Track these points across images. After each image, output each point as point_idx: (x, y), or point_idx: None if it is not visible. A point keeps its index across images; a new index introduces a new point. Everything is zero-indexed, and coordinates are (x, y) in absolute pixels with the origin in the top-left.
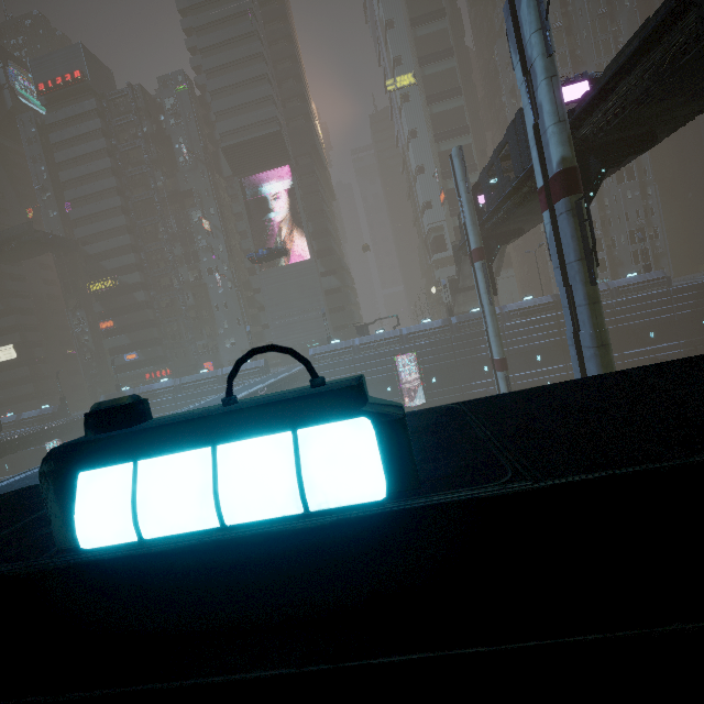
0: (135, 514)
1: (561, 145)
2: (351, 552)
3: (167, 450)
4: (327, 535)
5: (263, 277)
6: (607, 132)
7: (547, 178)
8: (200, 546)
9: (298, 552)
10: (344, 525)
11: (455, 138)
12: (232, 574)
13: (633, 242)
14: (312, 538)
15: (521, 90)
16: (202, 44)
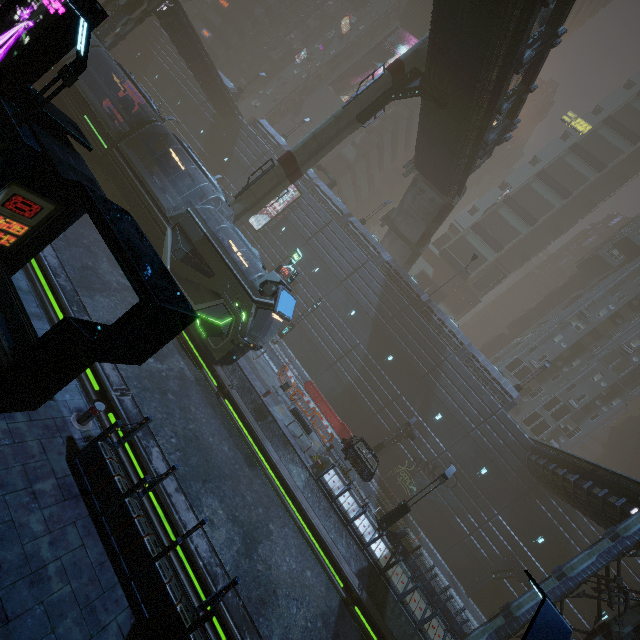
0: None
1: None
2: None
3: None
4: None
5: (323, 91)
6: None
7: None
8: None
9: None
10: None
11: (552, 190)
12: None
13: (547, 408)
14: None
15: None
16: None
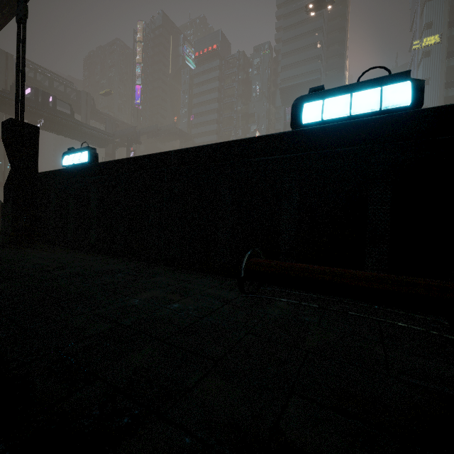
0: (323, 110)
1: None
2: (390, 125)
3: (335, 95)
4: (383, 120)
5: None
6: None
7: None
8: (337, 124)
9: (370, 126)
10: (390, 116)
11: None
12: (345, 133)
13: None
14: (377, 121)
15: None
16: (285, 24)
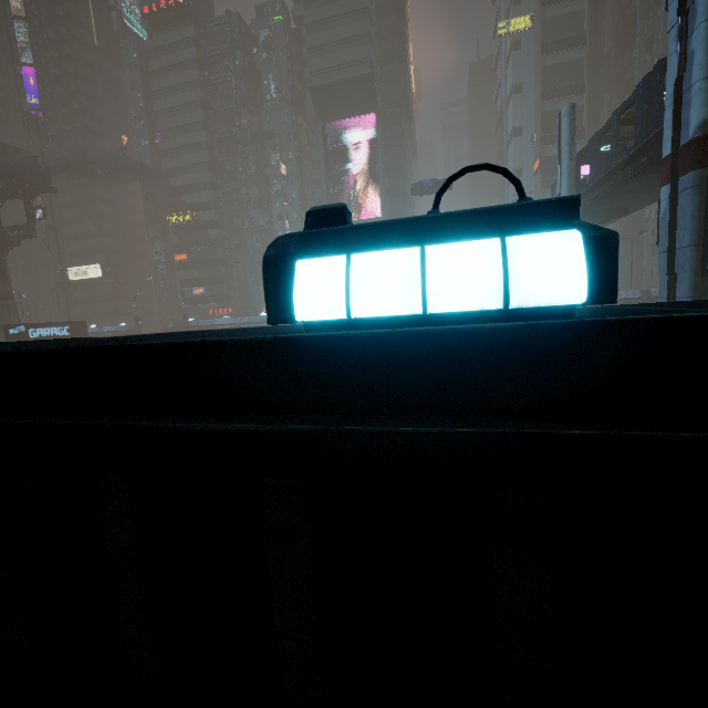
0: (348, 294)
1: (707, 106)
2: (532, 355)
3: (379, 247)
4: (512, 337)
5: None
6: None
7: (677, 146)
8: (392, 334)
9: (481, 350)
10: (532, 330)
11: (566, 97)
12: (416, 363)
13: None
14: (498, 338)
15: (671, 35)
16: None
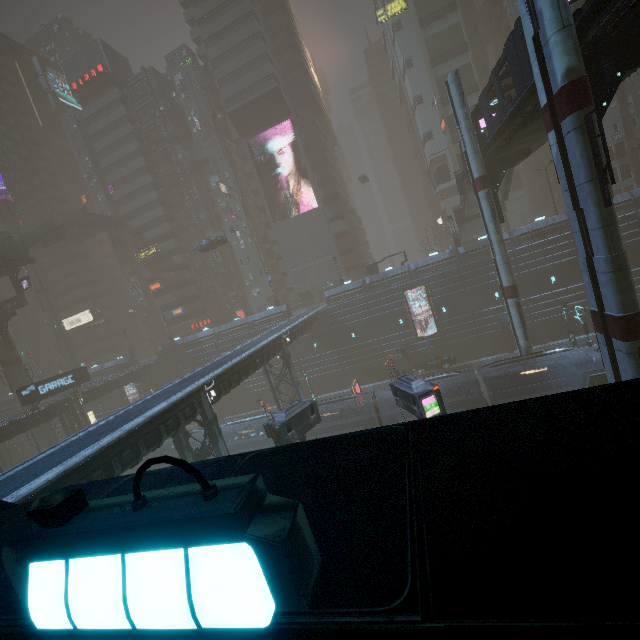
0: (68, 610)
1: (566, 55)
2: None
3: (88, 553)
4: (229, 639)
5: (277, 230)
6: (623, 28)
7: (551, 95)
8: (129, 632)
9: None
10: (242, 634)
11: (453, 59)
12: None
13: None
14: None
15: None
16: (199, 15)
